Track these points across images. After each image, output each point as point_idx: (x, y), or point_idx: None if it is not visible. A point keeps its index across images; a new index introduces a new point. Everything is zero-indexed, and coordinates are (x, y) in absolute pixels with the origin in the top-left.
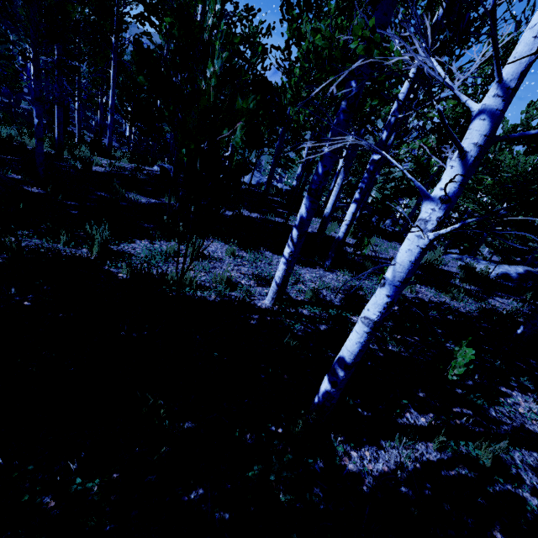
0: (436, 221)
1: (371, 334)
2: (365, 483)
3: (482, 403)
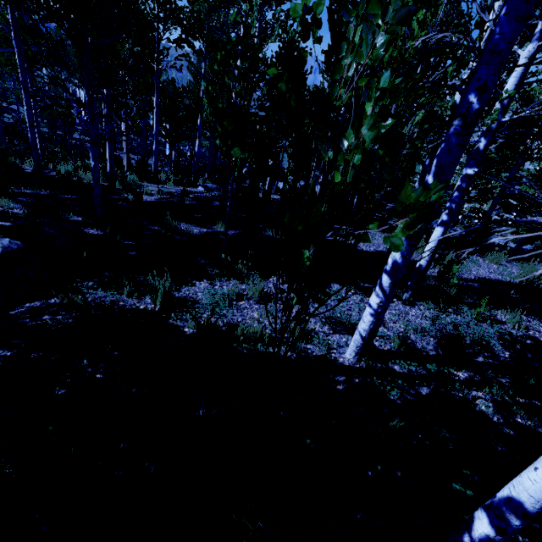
0: None
1: None
2: None
3: None
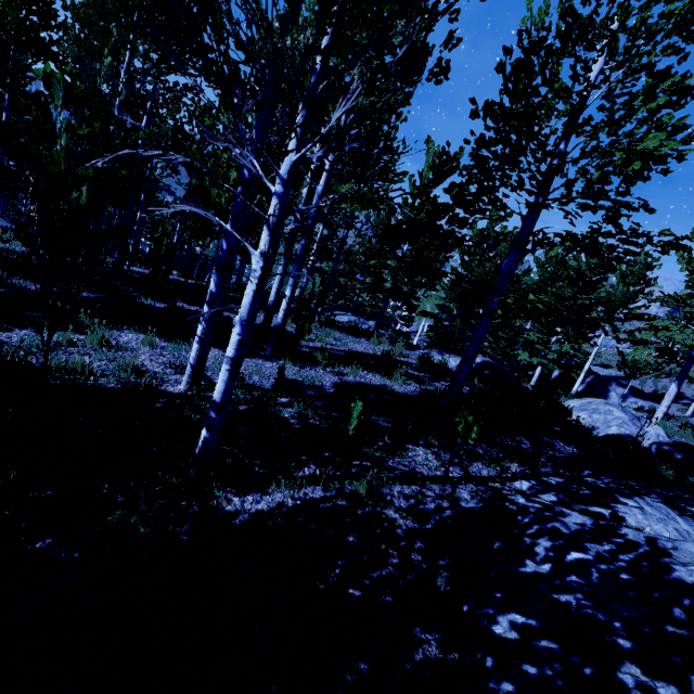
0: (260, 270)
1: (232, 371)
2: (239, 518)
3: (384, 457)
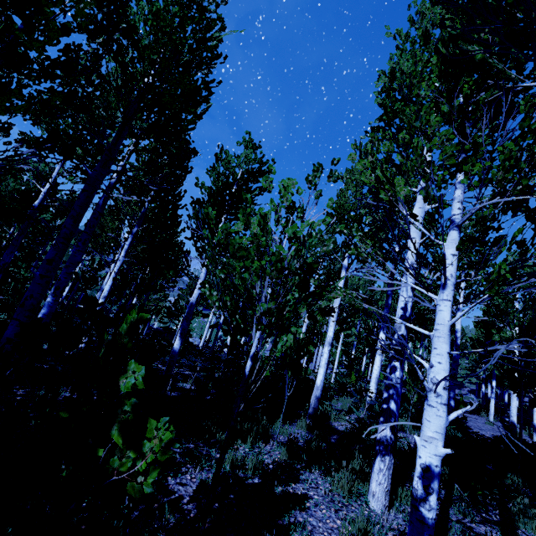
0: None
1: None
2: None
3: None
